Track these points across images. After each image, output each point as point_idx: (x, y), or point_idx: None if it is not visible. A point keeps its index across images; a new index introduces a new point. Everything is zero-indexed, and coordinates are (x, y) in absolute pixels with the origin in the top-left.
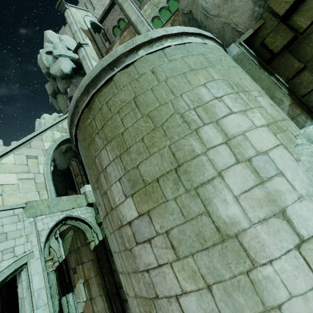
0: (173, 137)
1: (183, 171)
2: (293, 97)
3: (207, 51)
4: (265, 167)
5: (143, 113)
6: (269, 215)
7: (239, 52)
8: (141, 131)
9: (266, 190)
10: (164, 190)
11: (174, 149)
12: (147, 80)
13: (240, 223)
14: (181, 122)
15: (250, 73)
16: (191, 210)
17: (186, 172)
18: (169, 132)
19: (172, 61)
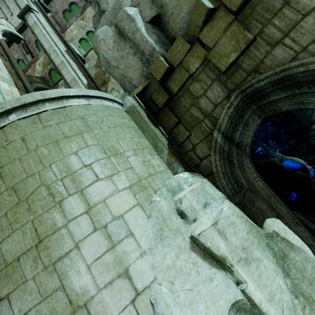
0: (37, 211)
1: (43, 247)
2: (171, 146)
3: (88, 113)
4: (118, 231)
5: (7, 186)
6: (114, 277)
7: (132, 105)
8: (5, 205)
9: (116, 253)
10: (24, 270)
11: (37, 224)
12: (16, 149)
13: (89, 291)
14: (46, 195)
15: (140, 124)
16: (48, 287)
17: (46, 248)
18: (34, 206)
19: (46, 127)
